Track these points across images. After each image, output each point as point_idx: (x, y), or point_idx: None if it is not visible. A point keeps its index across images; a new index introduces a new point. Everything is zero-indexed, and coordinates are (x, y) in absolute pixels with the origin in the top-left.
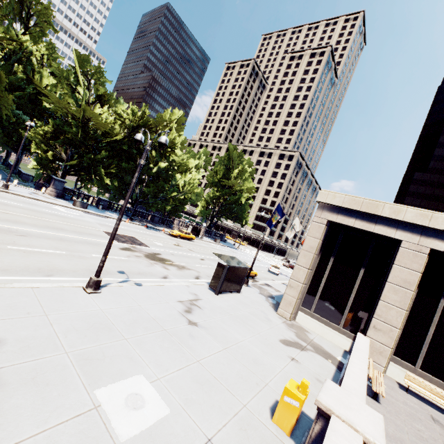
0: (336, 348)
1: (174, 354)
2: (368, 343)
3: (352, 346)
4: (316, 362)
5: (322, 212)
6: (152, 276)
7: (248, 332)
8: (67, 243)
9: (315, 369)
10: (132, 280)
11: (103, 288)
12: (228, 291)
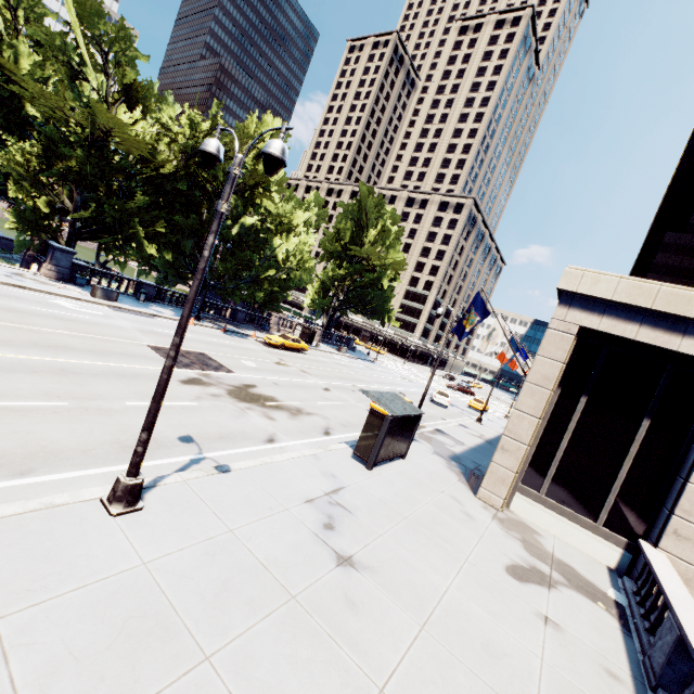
0: (594, 566)
1: (326, 680)
2: (672, 567)
3: (623, 560)
4: (583, 617)
5: (568, 311)
6: (246, 440)
7: (449, 561)
8: (74, 380)
9: (591, 639)
10: (210, 457)
11: (147, 495)
12: (388, 458)
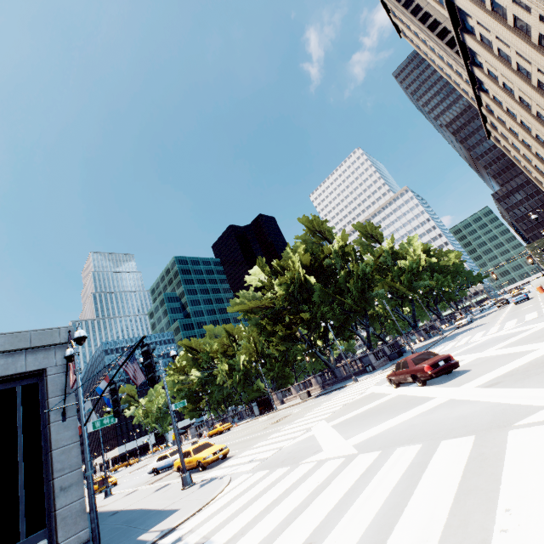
0: None
1: None
2: None
3: None
4: None
5: None
6: None
7: None
8: None
9: None
10: None
11: None
12: None
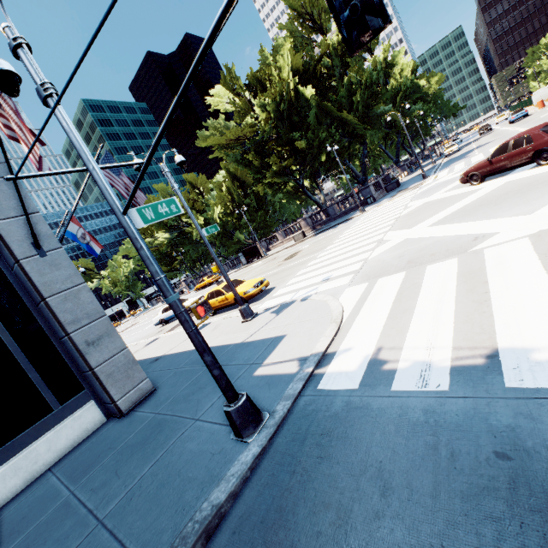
0: None
1: None
2: None
3: None
4: None
5: None
6: None
7: None
8: None
9: None
10: None
11: None
12: None
